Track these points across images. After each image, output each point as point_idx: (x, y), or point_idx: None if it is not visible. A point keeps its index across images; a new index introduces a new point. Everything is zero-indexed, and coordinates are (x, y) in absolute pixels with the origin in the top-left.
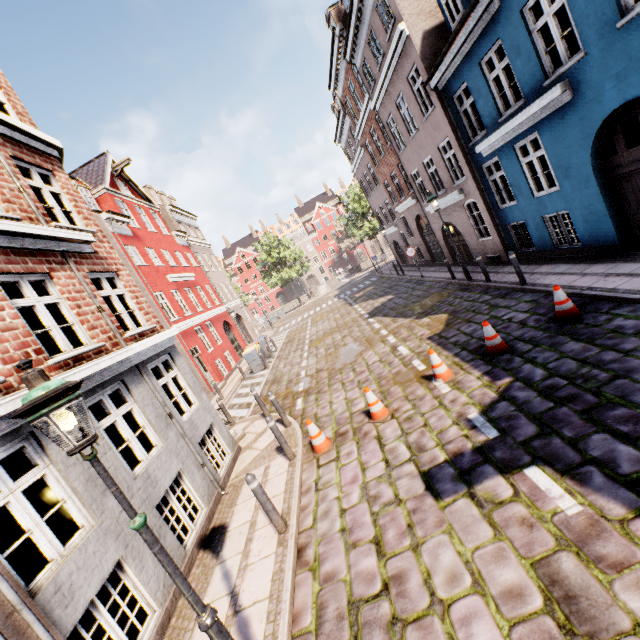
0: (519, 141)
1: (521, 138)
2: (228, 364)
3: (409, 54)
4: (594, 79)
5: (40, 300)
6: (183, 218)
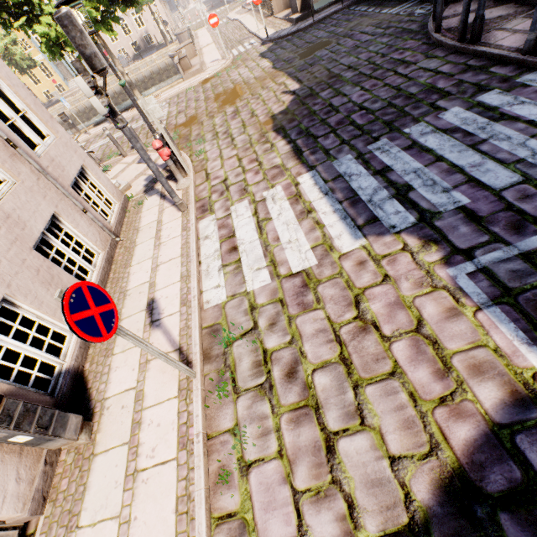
0: None
1: None
2: None
3: None
4: None
5: None
6: None
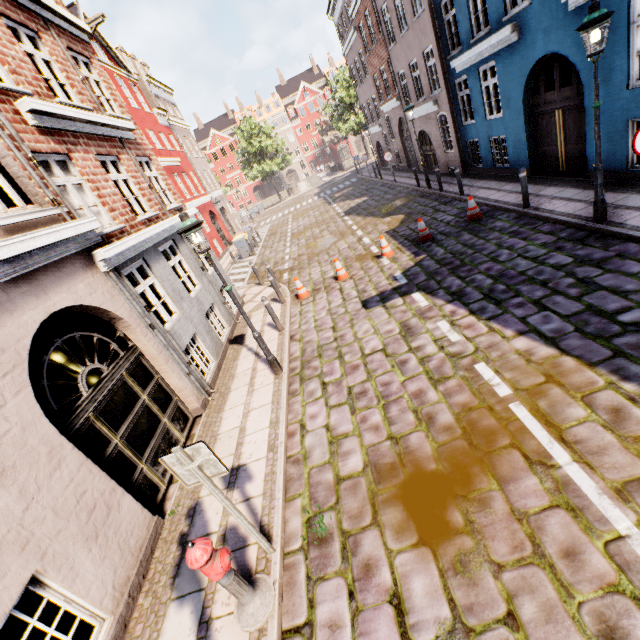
0: (482, 65)
1: (484, 63)
2: (217, 251)
3: None
4: (533, 27)
5: (119, 176)
6: (160, 92)
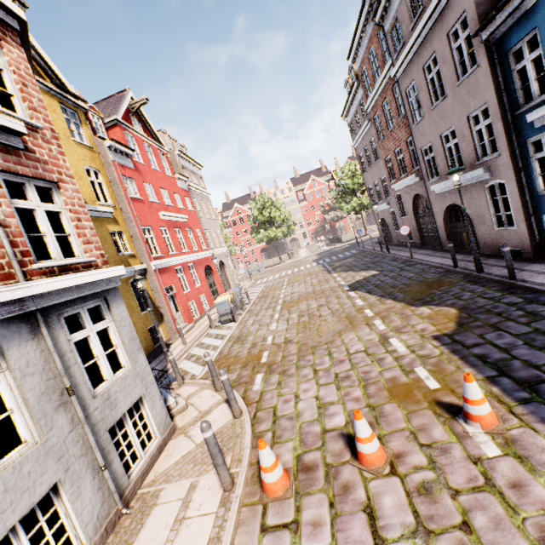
0: None
1: None
2: (201, 307)
3: (459, 1)
4: None
5: None
6: (189, 165)
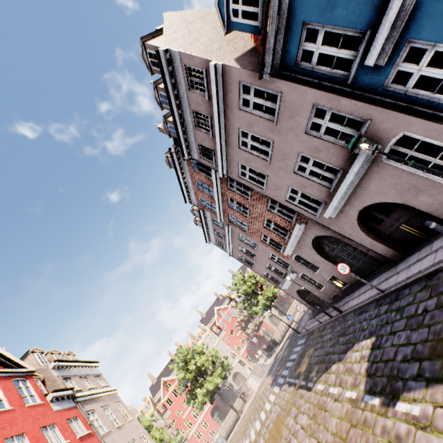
0: None
1: None
2: None
3: (230, 82)
4: None
5: None
6: (77, 370)
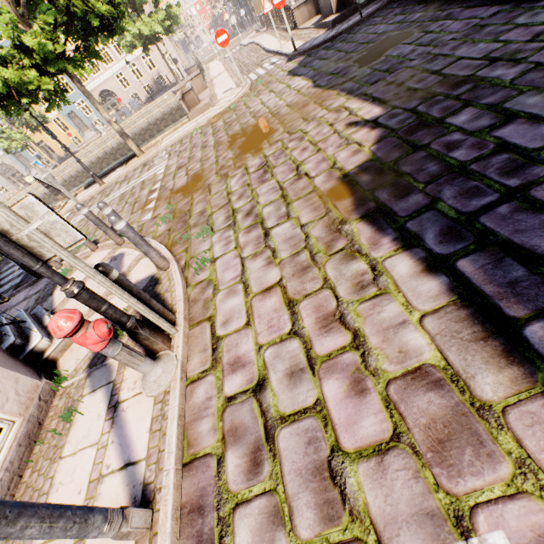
0: None
1: None
2: None
3: None
4: None
5: None
6: None
